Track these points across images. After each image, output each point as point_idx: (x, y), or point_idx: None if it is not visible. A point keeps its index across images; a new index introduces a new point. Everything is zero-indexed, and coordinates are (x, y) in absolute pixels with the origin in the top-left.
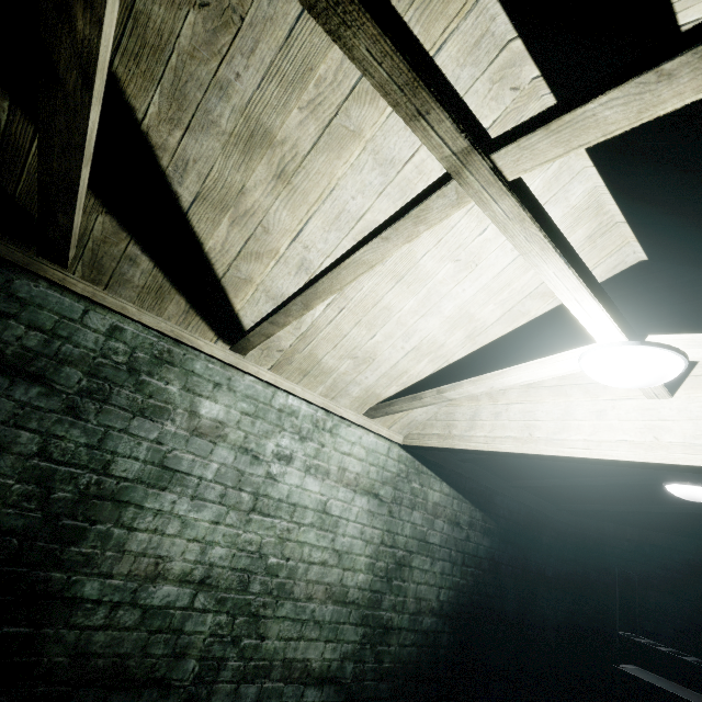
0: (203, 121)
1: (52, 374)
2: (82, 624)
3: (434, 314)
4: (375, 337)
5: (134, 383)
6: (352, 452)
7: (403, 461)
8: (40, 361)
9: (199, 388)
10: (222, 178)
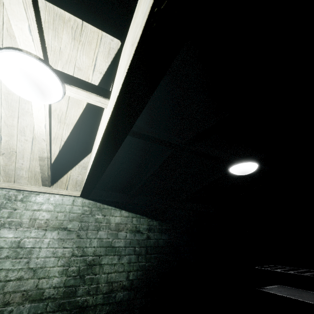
0: None
1: None
2: None
3: (25, 114)
4: (2, 138)
5: None
6: (42, 208)
7: (86, 205)
8: None
9: None
10: None
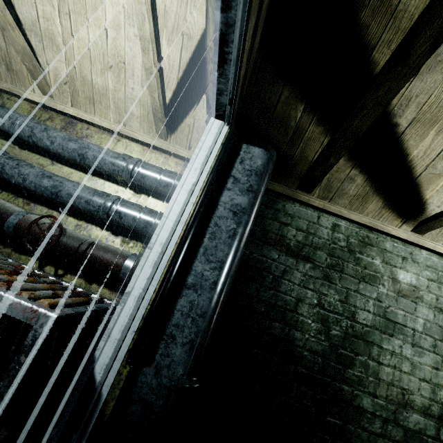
0: (431, 64)
1: (312, 256)
2: (368, 428)
3: None
4: None
5: (353, 259)
6: None
7: None
8: (305, 248)
9: (392, 261)
10: (436, 100)
